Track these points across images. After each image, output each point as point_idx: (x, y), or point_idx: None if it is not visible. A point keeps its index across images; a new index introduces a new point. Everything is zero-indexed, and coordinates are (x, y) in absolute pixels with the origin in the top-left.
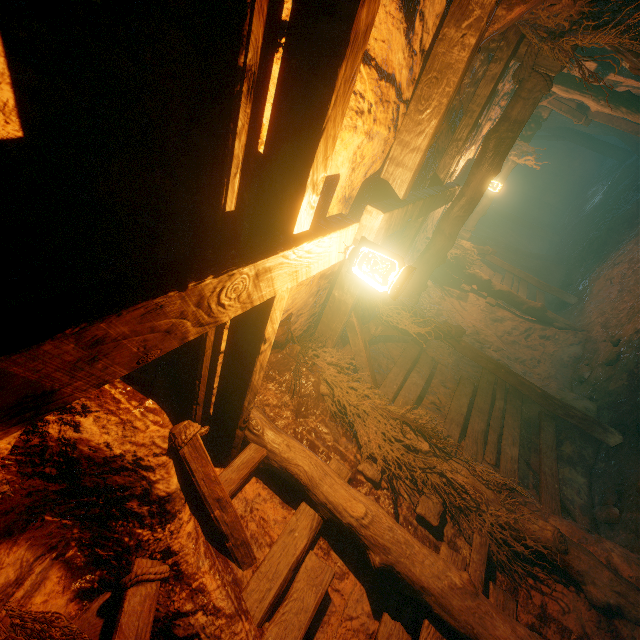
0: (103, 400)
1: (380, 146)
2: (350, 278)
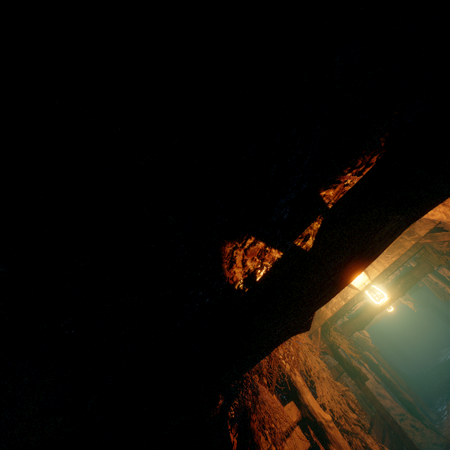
0: None
1: None
2: (333, 303)
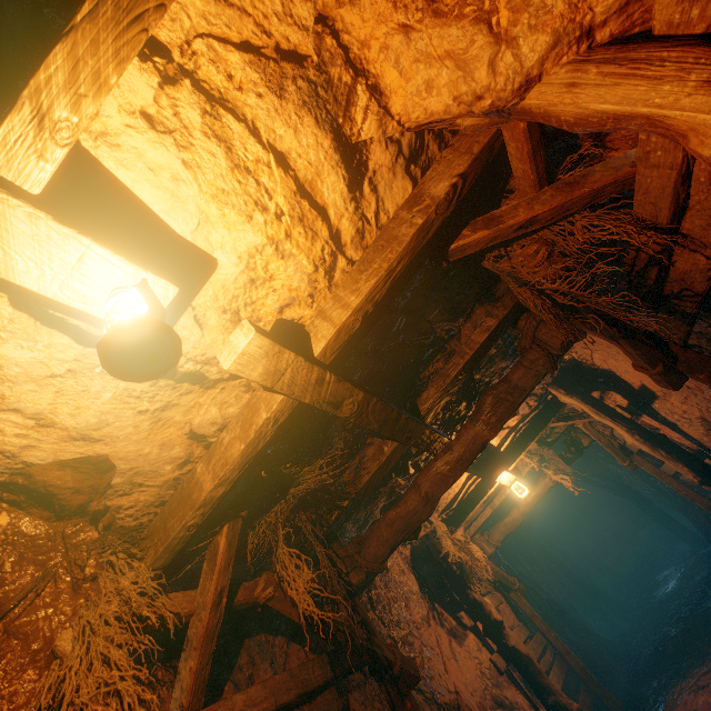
0: None
1: (303, 282)
2: (224, 448)
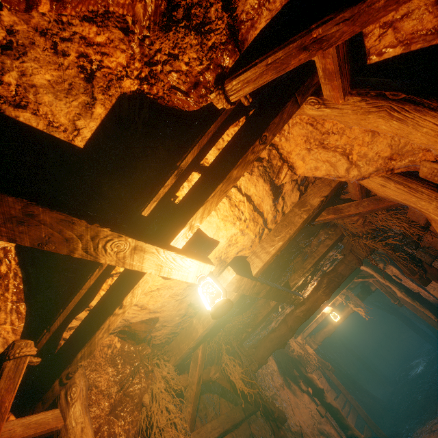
0: (1, 282)
1: (249, 242)
2: (207, 313)
